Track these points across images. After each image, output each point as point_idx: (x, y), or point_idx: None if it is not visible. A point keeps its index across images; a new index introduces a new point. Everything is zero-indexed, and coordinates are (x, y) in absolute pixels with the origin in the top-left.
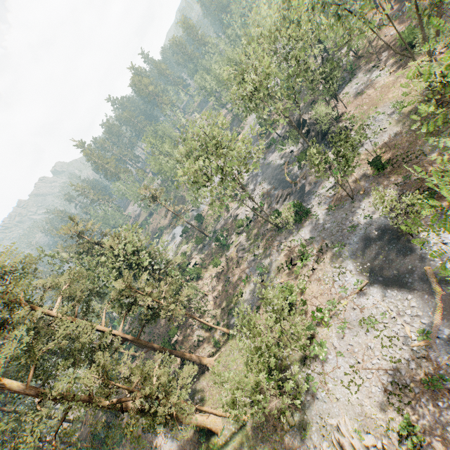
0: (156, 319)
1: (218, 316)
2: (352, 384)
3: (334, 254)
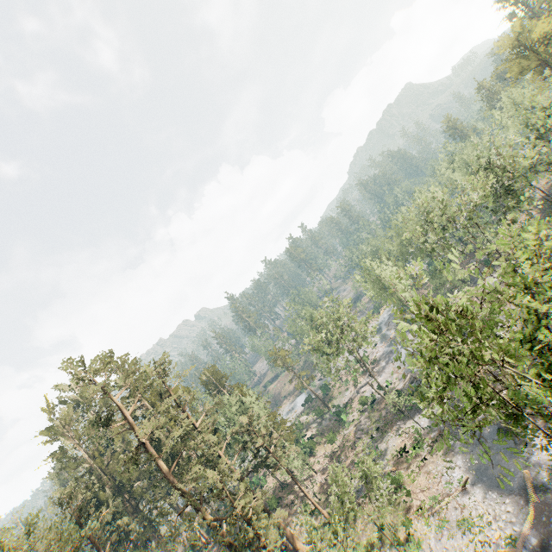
0: (262, 465)
1: (322, 501)
2: None
3: (447, 447)
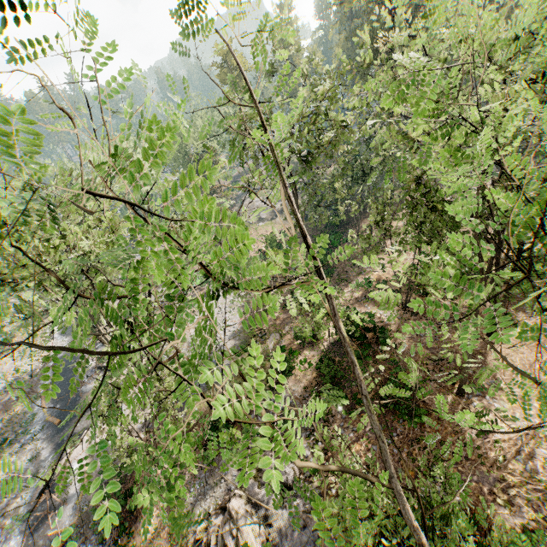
0: None
1: None
2: None
3: None
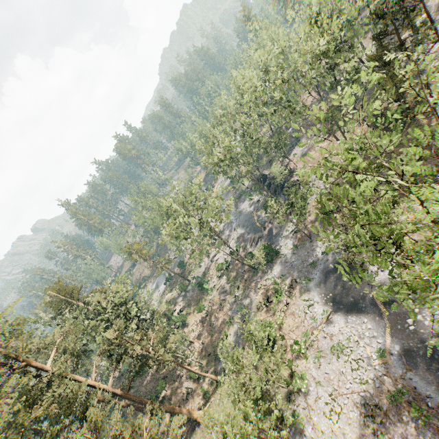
0: (144, 371)
1: (205, 364)
2: (333, 413)
3: (302, 289)
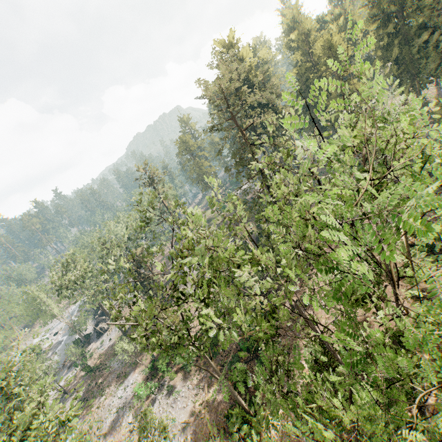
0: None
1: None
2: None
3: None
